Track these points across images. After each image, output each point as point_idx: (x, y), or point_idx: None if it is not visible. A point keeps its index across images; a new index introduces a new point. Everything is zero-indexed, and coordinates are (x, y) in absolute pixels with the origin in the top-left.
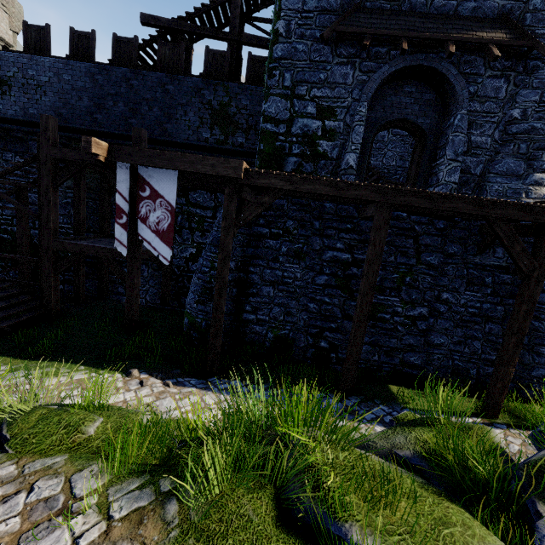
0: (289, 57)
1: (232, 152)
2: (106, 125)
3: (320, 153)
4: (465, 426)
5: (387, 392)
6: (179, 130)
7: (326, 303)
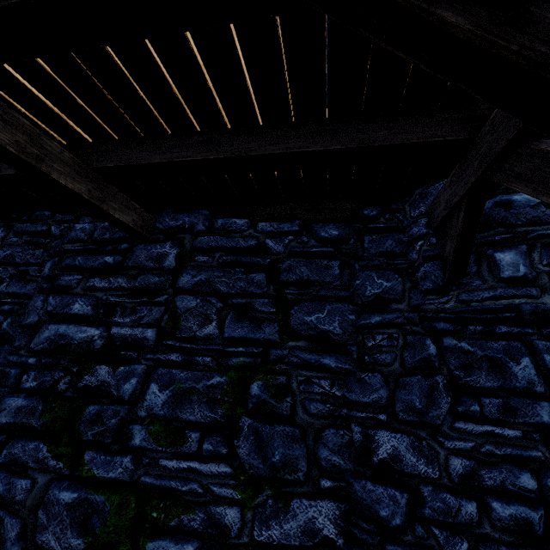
0: None
1: None
2: None
3: None
4: None
5: None
6: None
7: None
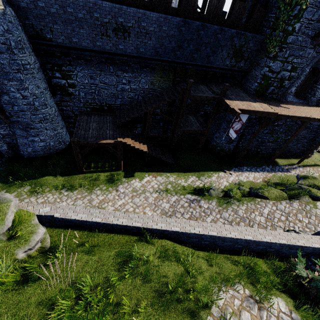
0: (293, 43)
1: (236, 70)
2: (181, 58)
3: (283, 86)
4: (314, 177)
5: (275, 162)
6: (216, 60)
7: (264, 138)
